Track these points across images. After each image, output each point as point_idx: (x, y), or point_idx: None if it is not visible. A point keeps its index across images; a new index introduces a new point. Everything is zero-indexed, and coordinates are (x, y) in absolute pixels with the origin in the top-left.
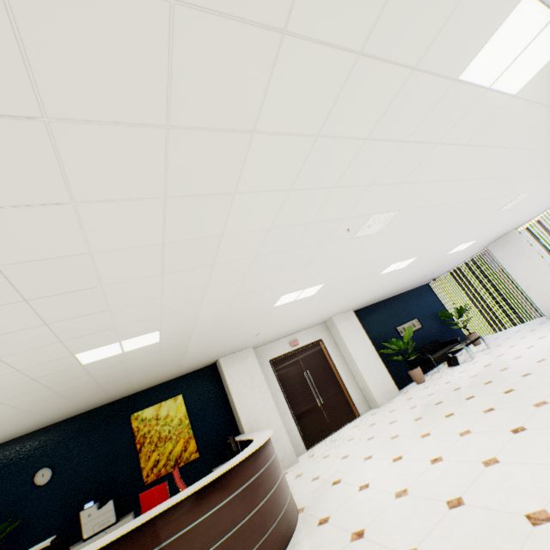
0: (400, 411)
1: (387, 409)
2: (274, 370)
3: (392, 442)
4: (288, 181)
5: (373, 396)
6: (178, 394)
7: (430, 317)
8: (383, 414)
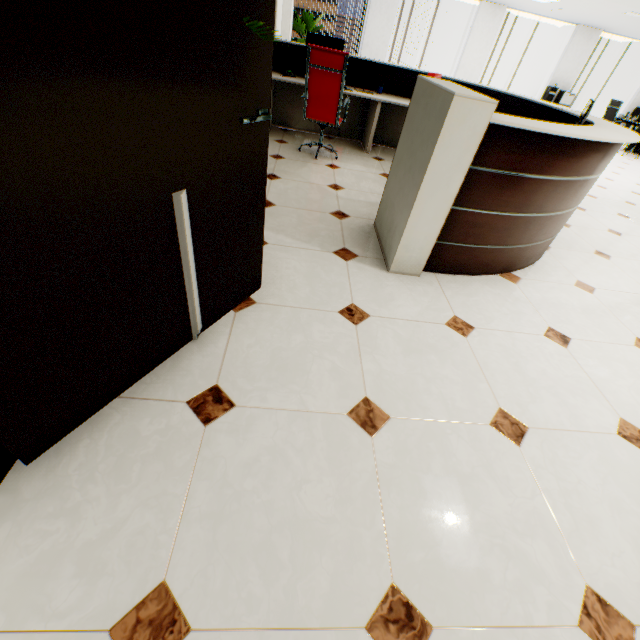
0: None
1: None
2: None
3: None
4: None
5: None
6: None
7: None
8: None
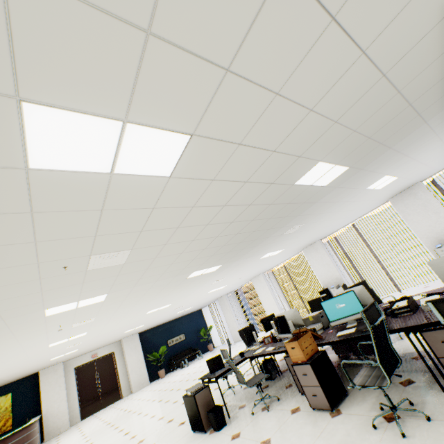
0: (128, 400)
1: (130, 396)
2: (76, 374)
3: (96, 422)
4: (6, 366)
5: (132, 387)
6: (9, 392)
7: (194, 332)
8: (124, 400)
